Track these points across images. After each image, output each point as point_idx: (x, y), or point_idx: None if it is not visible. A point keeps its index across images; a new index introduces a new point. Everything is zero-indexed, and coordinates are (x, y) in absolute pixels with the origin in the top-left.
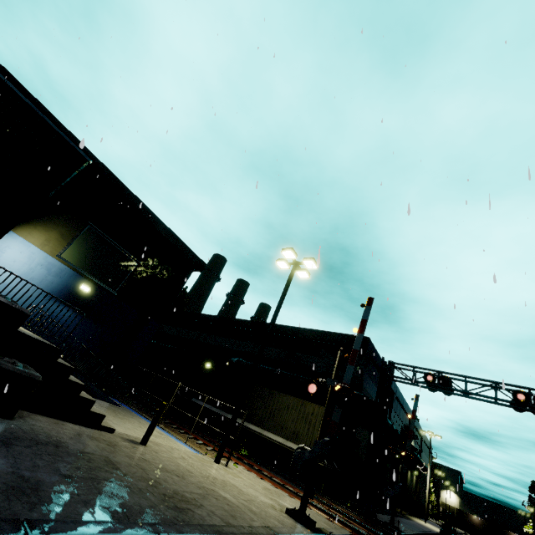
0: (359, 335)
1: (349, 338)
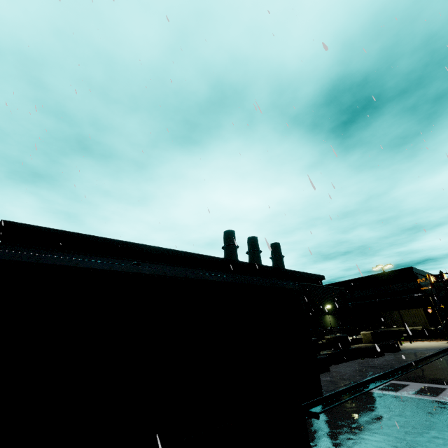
0: (433, 289)
1: (401, 270)
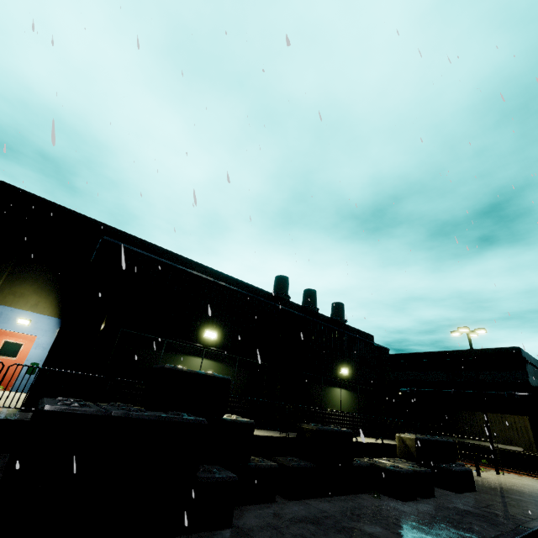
0: None
1: (500, 350)
